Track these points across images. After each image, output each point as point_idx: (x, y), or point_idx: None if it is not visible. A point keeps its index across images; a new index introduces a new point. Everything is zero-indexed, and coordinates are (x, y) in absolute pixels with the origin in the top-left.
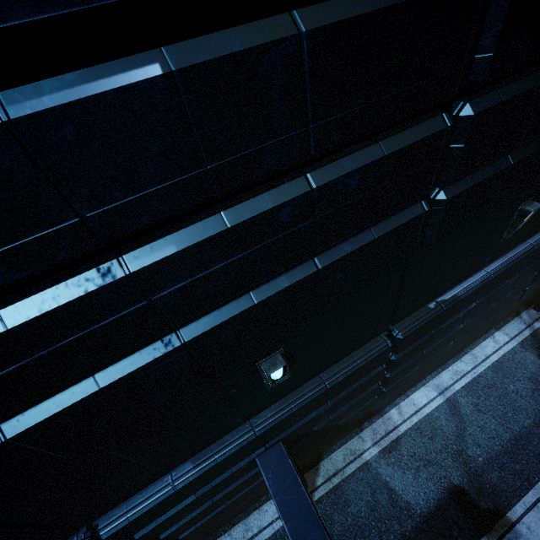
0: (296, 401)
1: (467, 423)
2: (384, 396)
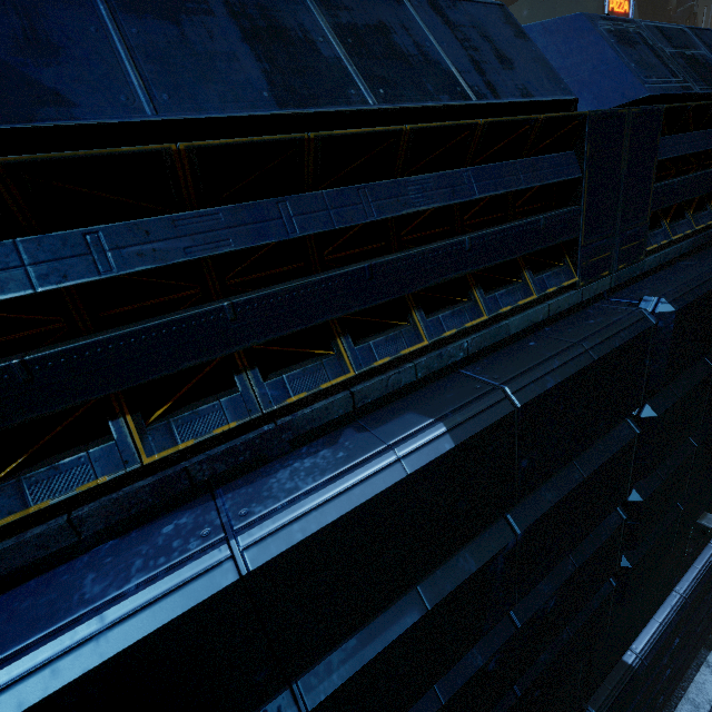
0: None
1: None
2: None
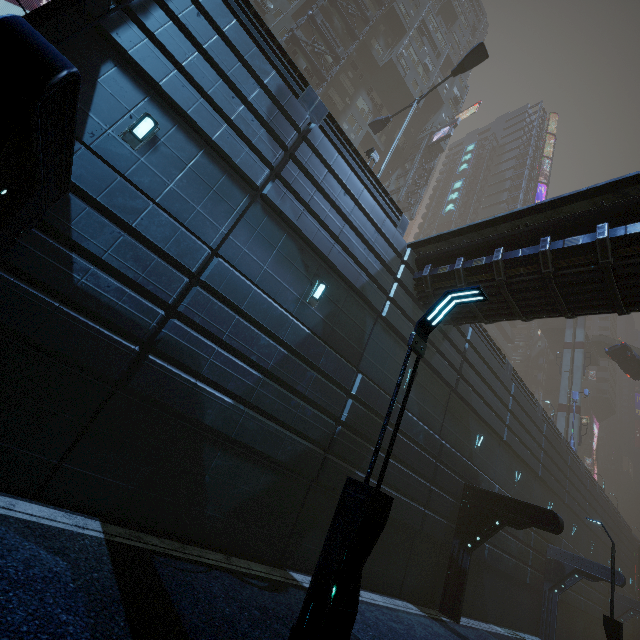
0: None
1: None
2: None
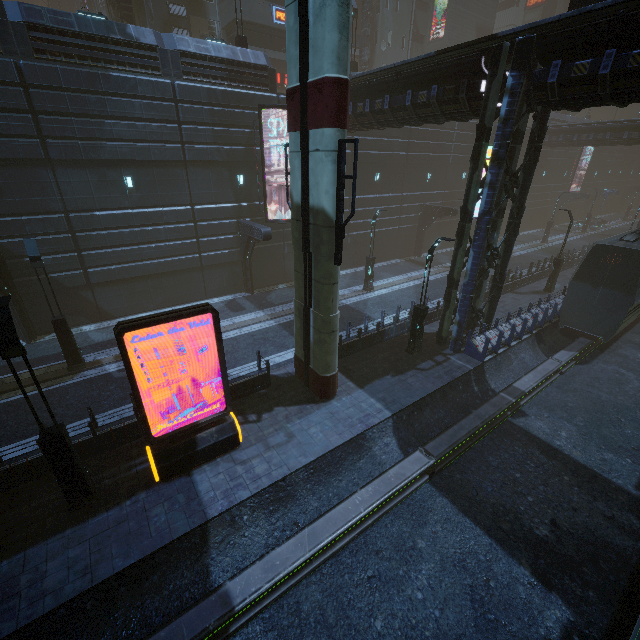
0: (4, 218)
1: None
2: (92, 279)
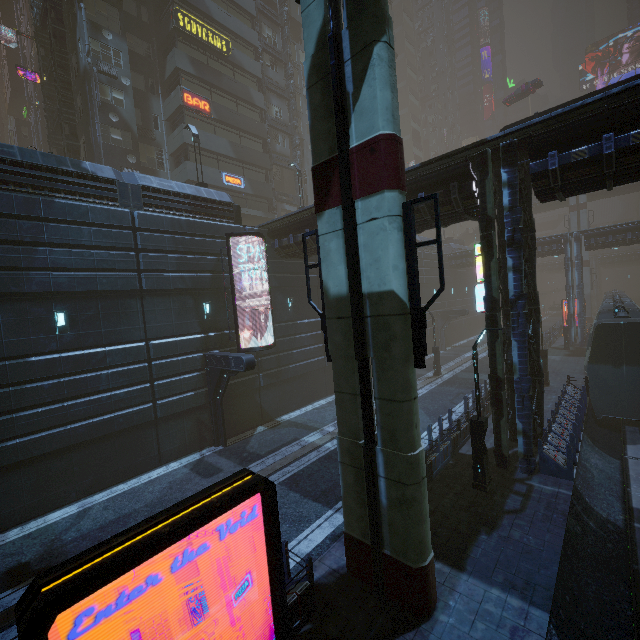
0: None
1: (85, 519)
2: None
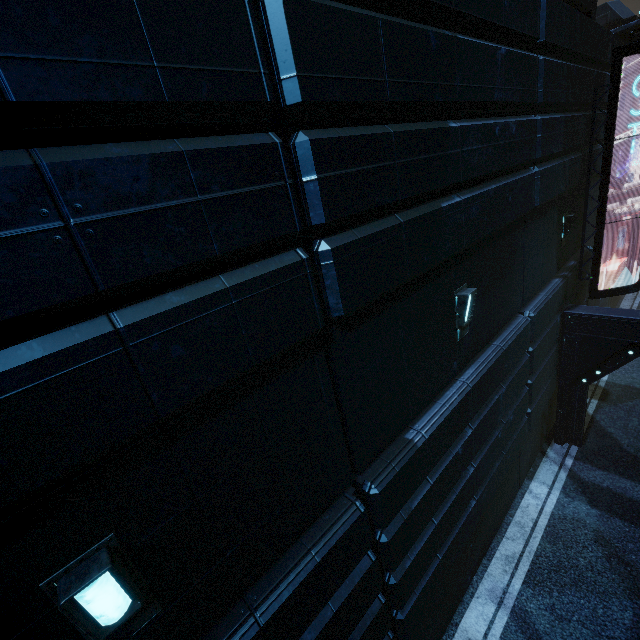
0: None
1: None
2: (407, 632)
